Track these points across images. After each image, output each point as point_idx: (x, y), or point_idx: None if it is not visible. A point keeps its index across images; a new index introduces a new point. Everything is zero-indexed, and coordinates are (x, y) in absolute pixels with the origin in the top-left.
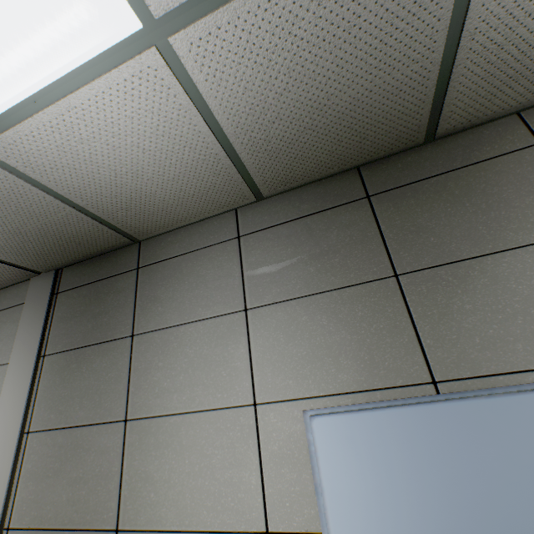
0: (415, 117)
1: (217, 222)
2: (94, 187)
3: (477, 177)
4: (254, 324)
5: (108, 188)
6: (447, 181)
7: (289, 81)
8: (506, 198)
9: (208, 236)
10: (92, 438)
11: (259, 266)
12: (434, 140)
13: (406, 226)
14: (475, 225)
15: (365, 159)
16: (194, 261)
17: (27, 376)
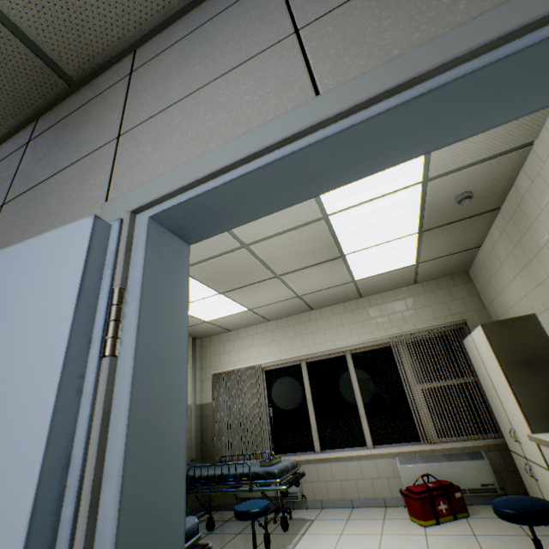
0: (22, 57)
1: None
2: None
3: (87, 111)
4: None
5: None
6: (71, 118)
7: None
8: (89, 125)
9: None
10: None
11: None
12: (83, 85)
13: (32, 162)
14: (62, 152)
15: (32, 108)
16: None
17: None
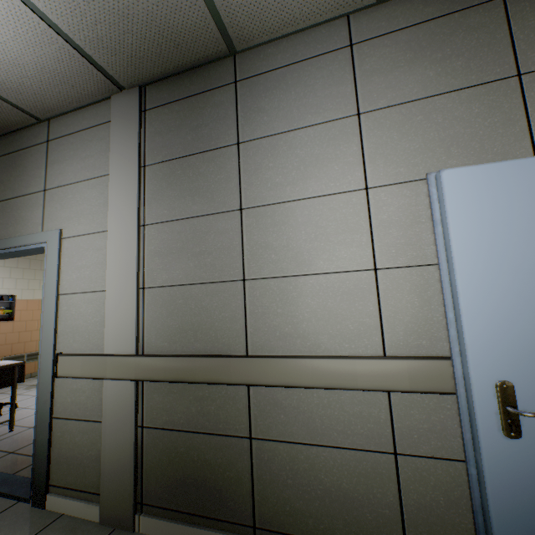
0: None
1: (325, 30)
2: None
3: None
4: (366, 127)
5: None
6: None
7: None
8: None
9: (315, 46)
10: (209, 224)
11: (374, 74)
12: None
13: None
14: None
15: None
16: (300, 72)
17: (133, 182)
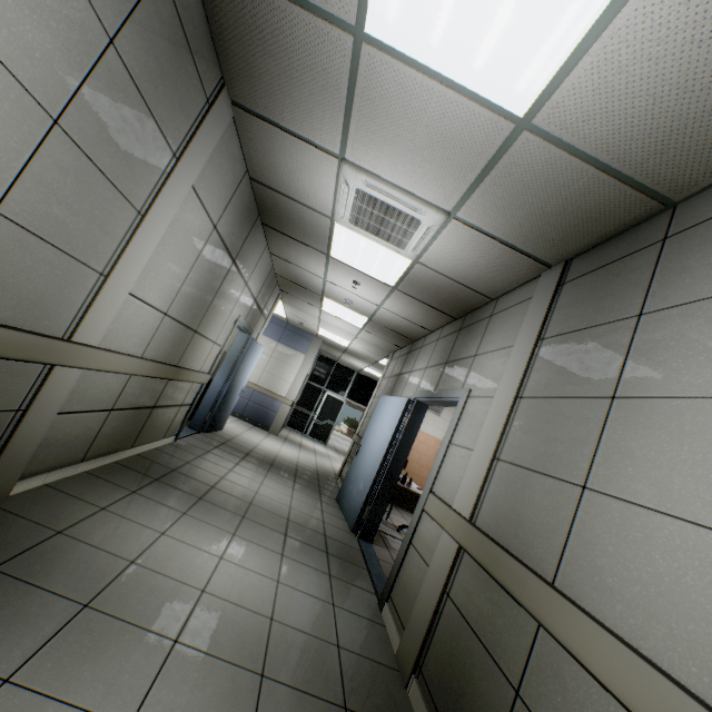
0: None
1: None
2: (623, 131)
3: None
4: None
5: (639, 127)
6: None
7: None
8: None
9: None
10: (573, 408)
11: None
12: None
13: None
14: None
15: None
16: None
17: (526, 354)
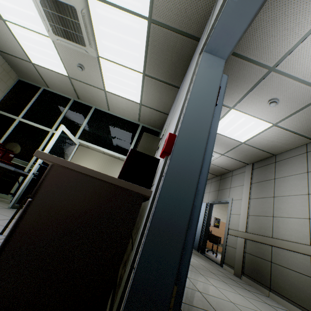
0: None
1: (299, 148)
2: (263, 145)
3: None
4: (309, 176)
5: (266, 145)
6: None
7: (306, 121)
8: None
9: (296, 152)
10: (265, 200)
11: None
12: None
13: None
14: None
15: None
16: (292, 160)
17: (248, 187)
